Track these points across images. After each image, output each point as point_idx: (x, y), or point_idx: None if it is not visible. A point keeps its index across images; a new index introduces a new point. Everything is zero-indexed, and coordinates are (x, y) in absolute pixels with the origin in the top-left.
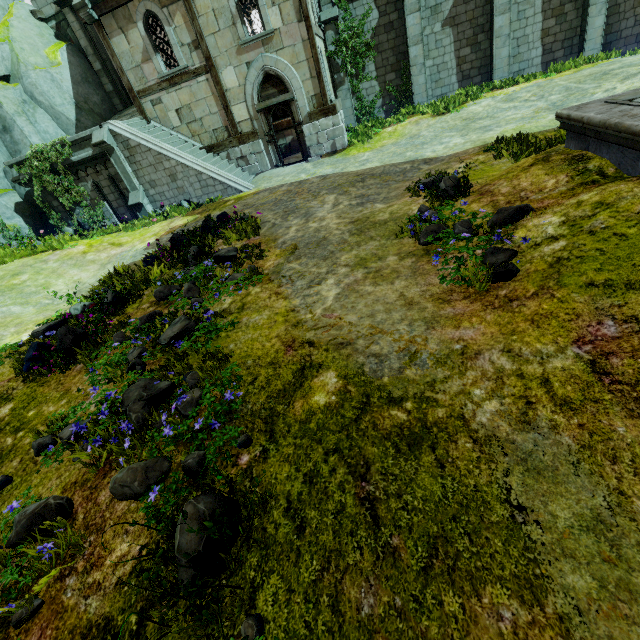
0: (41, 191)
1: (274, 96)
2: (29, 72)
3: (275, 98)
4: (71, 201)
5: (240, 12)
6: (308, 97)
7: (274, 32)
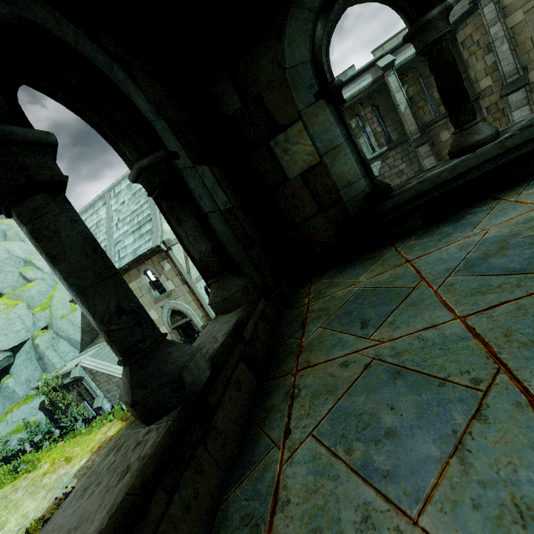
0: (50, 399)
1: (180, 319)
2: (57, 321)
3: (180, 321)
4: (65, 404)
5: (152, 285)
6: (200, 317)
7: (172, 291)
